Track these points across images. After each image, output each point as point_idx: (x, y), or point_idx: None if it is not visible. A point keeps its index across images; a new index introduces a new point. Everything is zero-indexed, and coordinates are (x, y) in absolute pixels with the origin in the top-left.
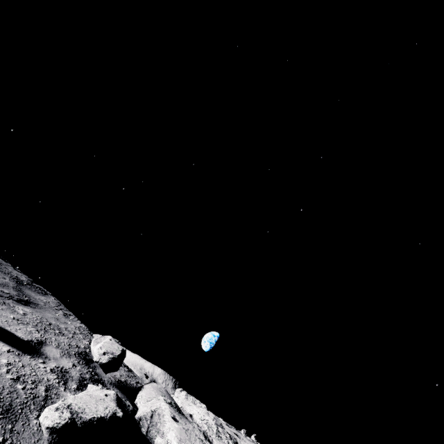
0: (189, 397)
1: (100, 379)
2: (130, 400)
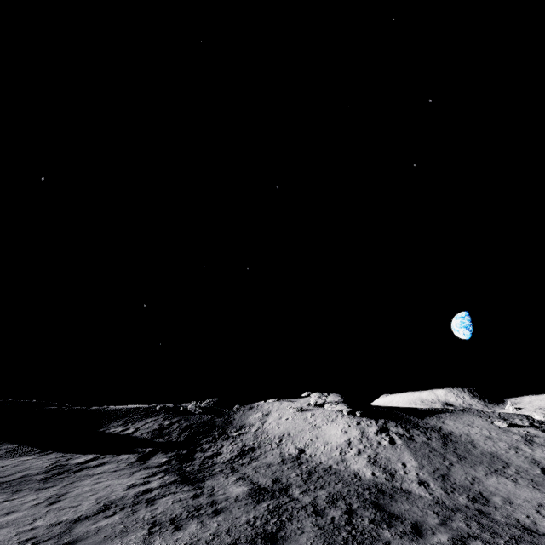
0: None
1: None
2: None
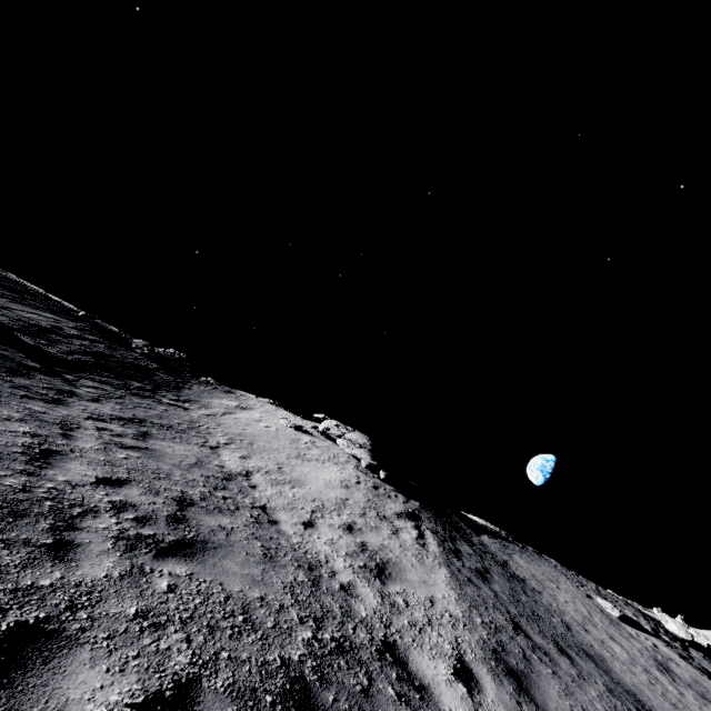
0: (699, 633)
1: (681, 644)
2: (706, 656)
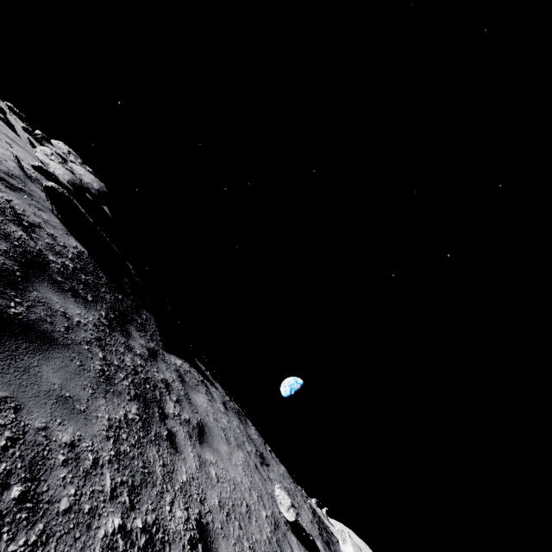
0: None
1: None
2: None
